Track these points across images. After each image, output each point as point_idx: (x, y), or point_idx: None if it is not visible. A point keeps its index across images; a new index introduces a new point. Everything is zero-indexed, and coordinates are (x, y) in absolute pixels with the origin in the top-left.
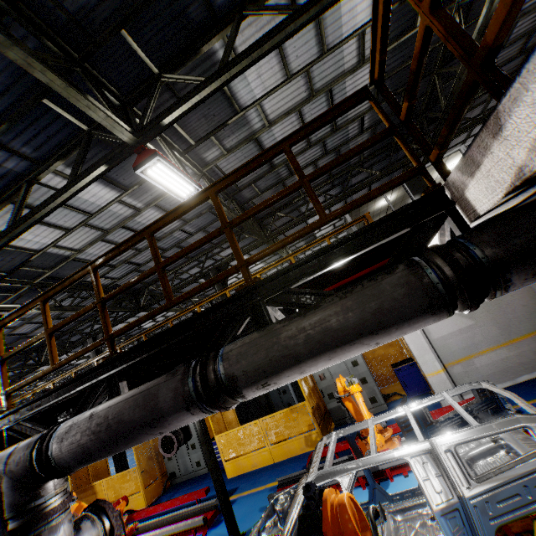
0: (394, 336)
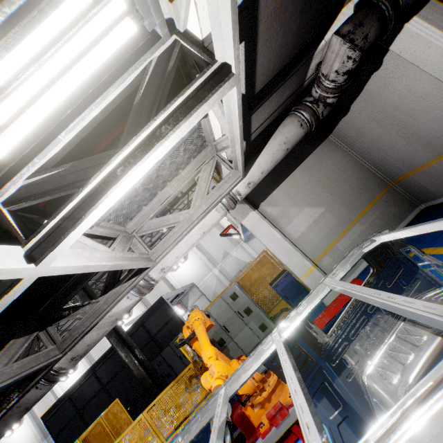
0: None
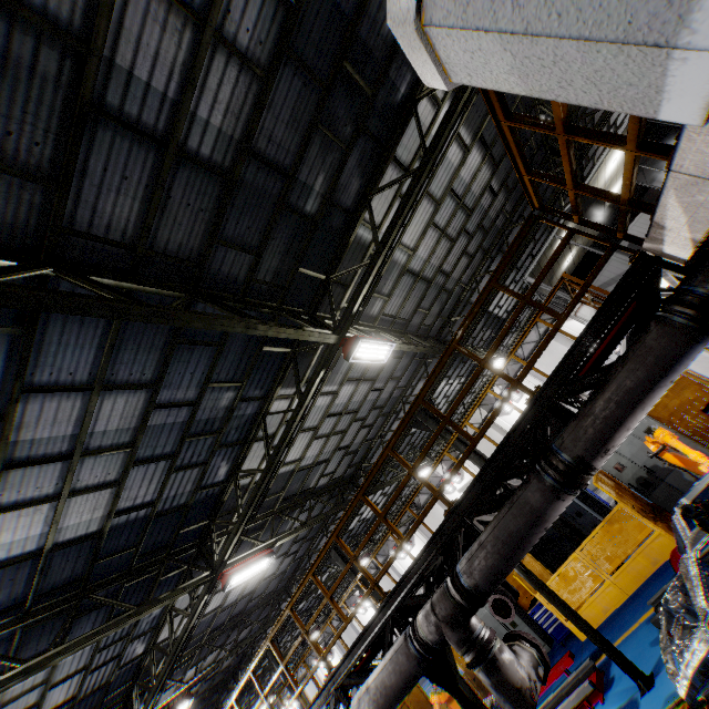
0: (679, 371)
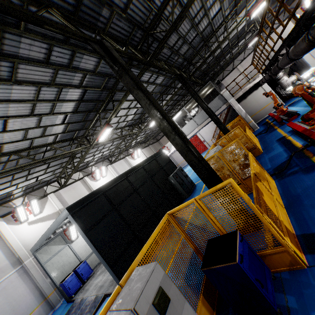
0: None
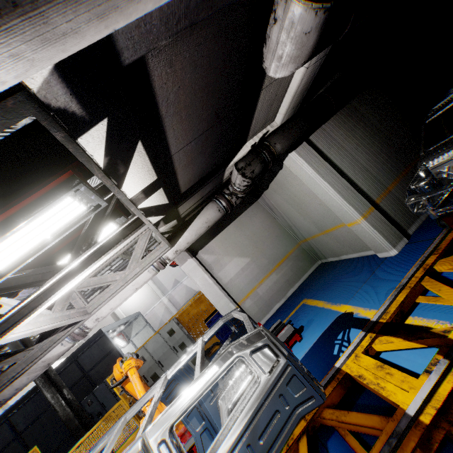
0: None
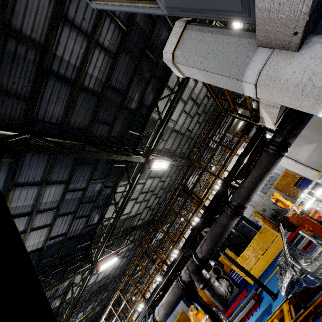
0: (272, 169)
